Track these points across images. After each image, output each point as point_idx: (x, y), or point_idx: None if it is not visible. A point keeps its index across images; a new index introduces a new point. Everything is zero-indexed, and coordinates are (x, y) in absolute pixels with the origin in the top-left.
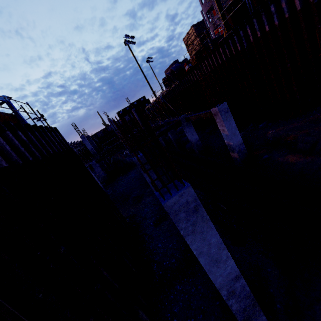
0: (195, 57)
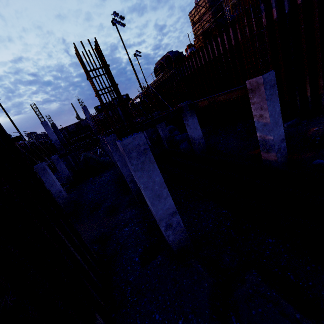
0: (202, 37)
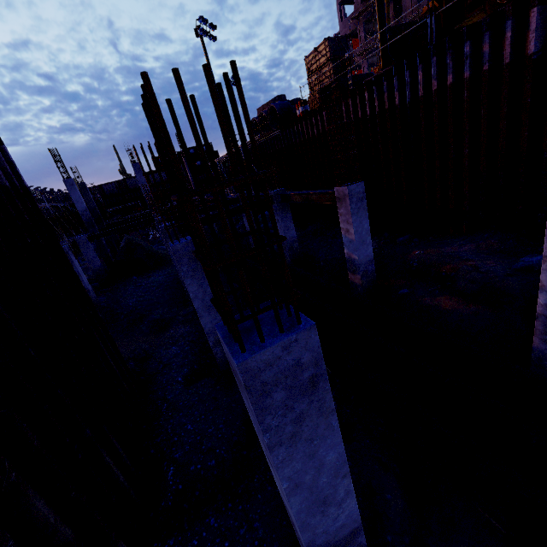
0: (319, 96)
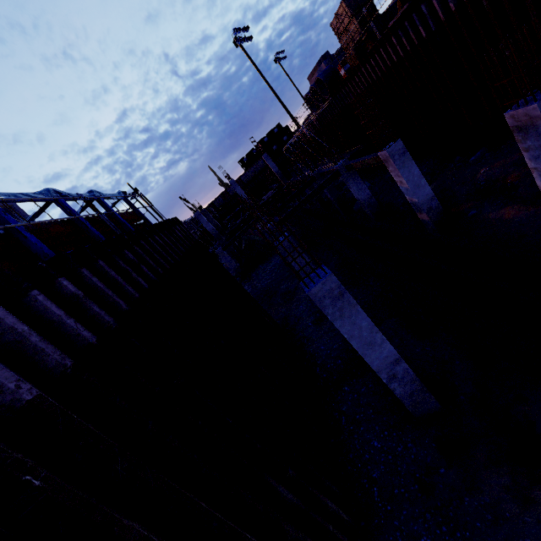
0: (354, 53)
